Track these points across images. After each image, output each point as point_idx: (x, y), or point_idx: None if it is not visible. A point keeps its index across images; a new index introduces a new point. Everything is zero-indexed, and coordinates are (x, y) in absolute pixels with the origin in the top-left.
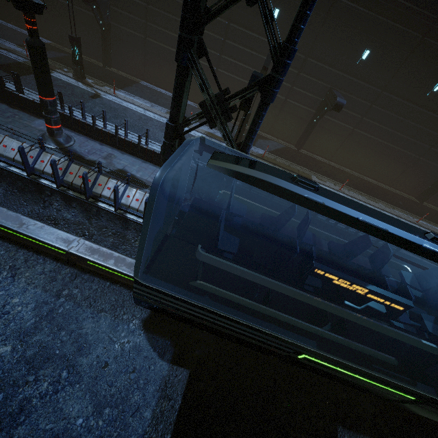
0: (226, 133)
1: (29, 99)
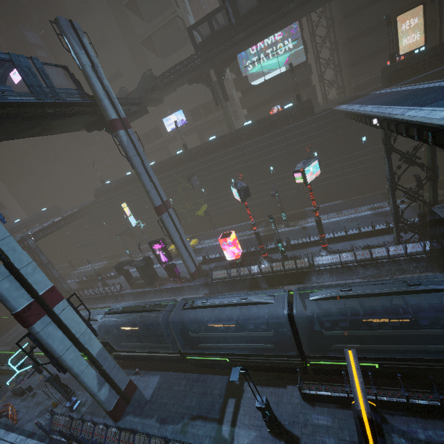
0: (424, 201)
1: (300, 243)
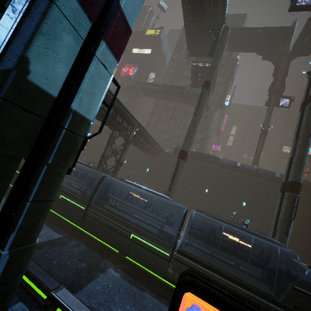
0: None
1: None
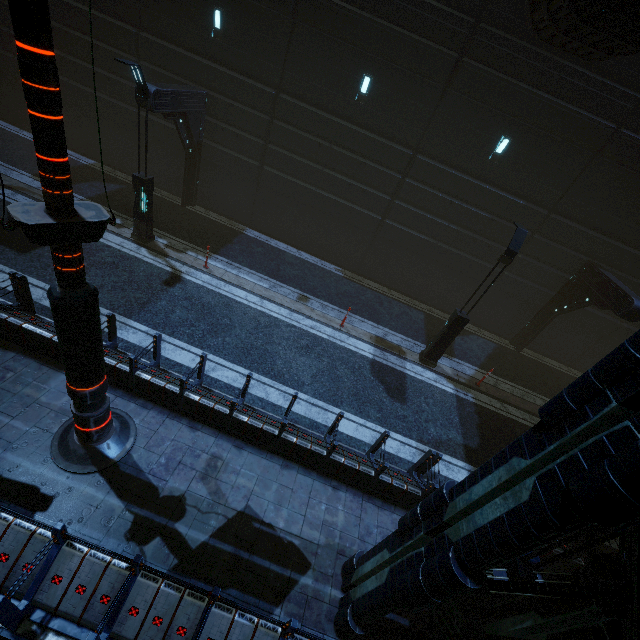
0: None
1: (41, 335)
